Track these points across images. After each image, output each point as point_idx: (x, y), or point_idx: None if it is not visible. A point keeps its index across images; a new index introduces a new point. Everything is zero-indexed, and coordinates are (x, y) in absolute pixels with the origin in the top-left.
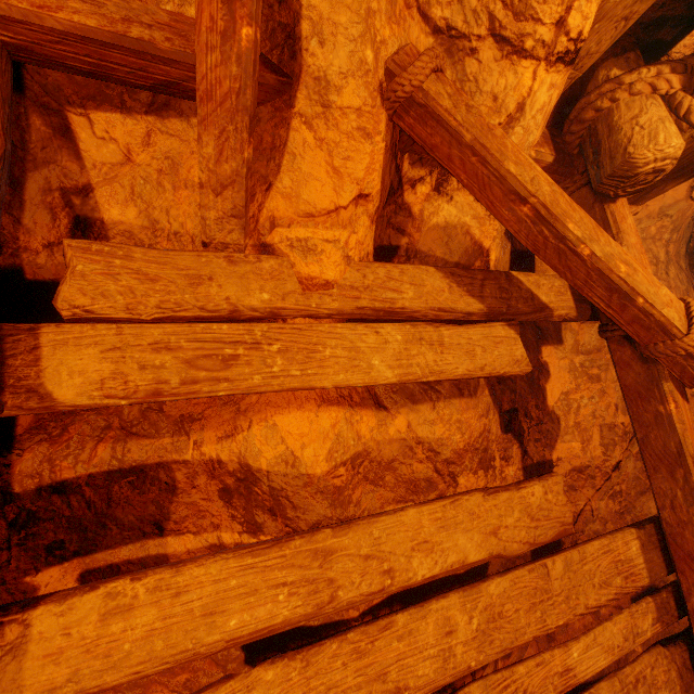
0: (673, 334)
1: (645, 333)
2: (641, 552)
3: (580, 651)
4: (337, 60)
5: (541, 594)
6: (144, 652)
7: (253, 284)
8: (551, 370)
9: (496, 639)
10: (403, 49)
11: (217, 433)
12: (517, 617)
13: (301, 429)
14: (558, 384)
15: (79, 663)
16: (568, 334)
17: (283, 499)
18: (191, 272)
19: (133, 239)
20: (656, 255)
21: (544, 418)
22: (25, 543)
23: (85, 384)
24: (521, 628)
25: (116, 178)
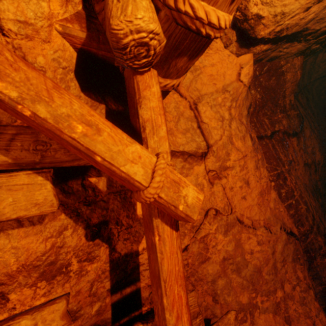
0: (138, 186)
1: (126, 183)
2: None
3: None
4: None
5: None
6: None
7: None
8: None
9: None
10: None
11: None
12: None
13: None
14: None
15: None
16: None
17: None
18: None
19: None
20: (222, 115)
21: (134, 223)
22: None
23: None
24: None
25: None
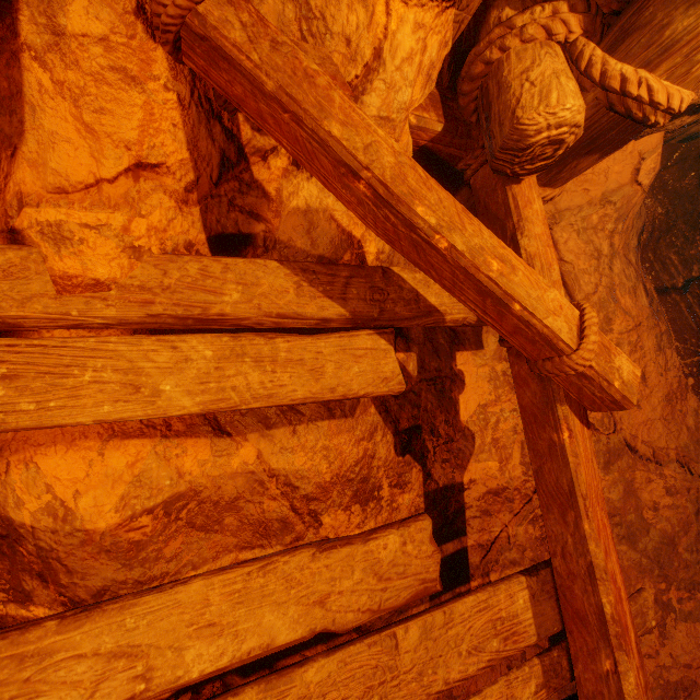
0: (561, 349)
1: (532, 347)
2: (530, 605)
3: None
4: None
5: (383, 674)
6: None
7: None
8: (467, 379)
9: None
10: None
11: None
12: None
13: (74, 474)
14: (475, 395)
15: None
16: (491, 338)
17: (54, 561)
18: None
19: None
20: (598, 247)
21: (456, 434)
22: None
23: None
24: None
25: None
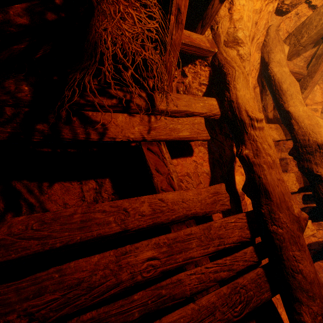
0: None
1: None
2: None
3: None
4: None
5: None
6: None
7: None
8: None
9: None
10: None
11: None
12: None
13: None
14: None
15: None
16: None
17: None
18: None
19: None
20: None
21: None
22: None
23: None
24: None
25: None
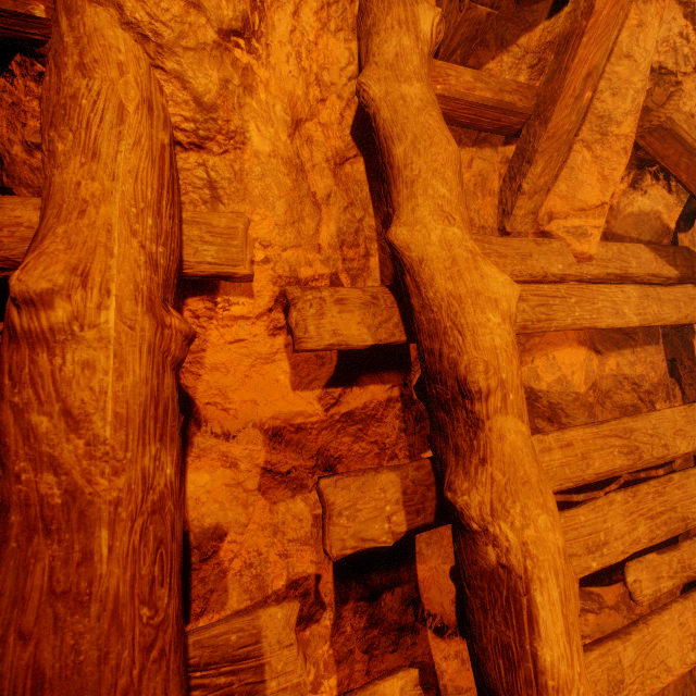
0: None
1: None
2: None
3: None
4: (624, 105)
5: None
6: (562, 474)
7: (551, 259)
8: (695, 329)
9: None
10: (654, 91)
11: None
12: None
13: (571, 361)
14: None
15: None
16: None
17: (558, 410)
18: (520, 251)
19: None
20: None
21: (694, 367)
22: (419, 432)
23: None
24: None
25: None
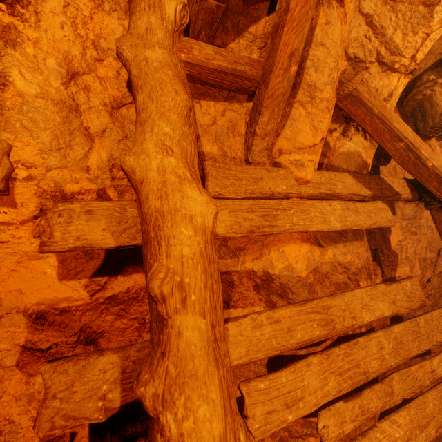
0: None
1: None
2: None
3: (437, 362)
4: (323, 78)
5: (416, 334)
6: (269, 345)
7: (278, 181)
8: (391, 228)
9: (401, 353)
10: (346, 71)
11: (251, 257)
12: (408, 344)
13: (295, 254)
14: (395, 236)
15: (248, 347)
16: (398, 209)
17: (287, 289)
18: (254, 176)
19: (215, 160)
20: None
21: (390, 254)
22: None
23: (226, 226)
24: (410, 349)
25: (209, 132)
